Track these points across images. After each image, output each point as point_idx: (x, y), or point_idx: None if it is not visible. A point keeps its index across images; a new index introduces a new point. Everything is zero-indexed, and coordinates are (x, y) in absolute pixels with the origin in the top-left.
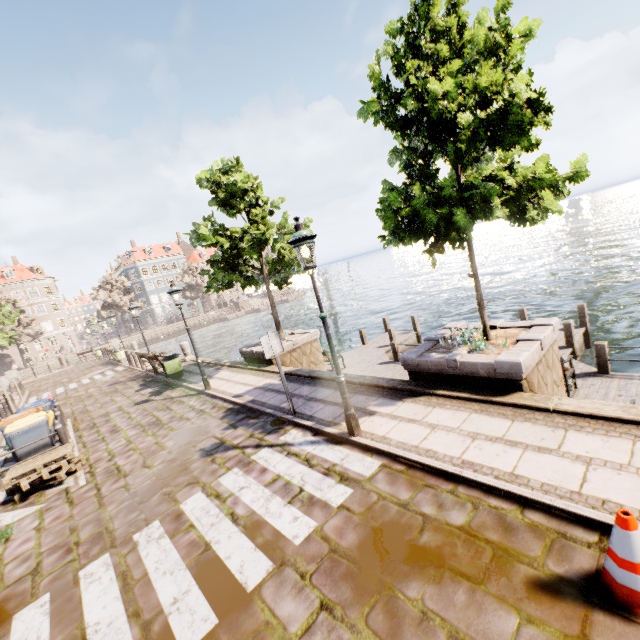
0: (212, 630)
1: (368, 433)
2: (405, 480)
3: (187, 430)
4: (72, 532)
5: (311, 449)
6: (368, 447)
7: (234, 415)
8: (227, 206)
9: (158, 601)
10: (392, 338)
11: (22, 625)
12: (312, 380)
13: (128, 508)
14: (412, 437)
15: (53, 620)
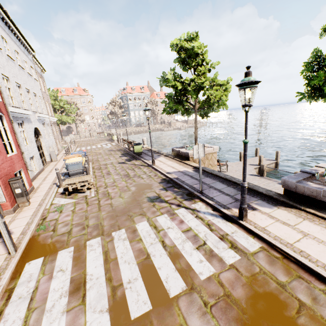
0: (148, 312)
1: (252, 222)
2: (281, 266)
3: (141, 184)
4: (86, 219)
5: (211, 218)
6: (251, 231)
7: (166, 183)
8: (184, 63)
9: (121, 277)
10: (260, 161)
11: (61, 258)
12: (212, 175)
13: (111, 216)
14: (287, 236)
15: (73, 262)
